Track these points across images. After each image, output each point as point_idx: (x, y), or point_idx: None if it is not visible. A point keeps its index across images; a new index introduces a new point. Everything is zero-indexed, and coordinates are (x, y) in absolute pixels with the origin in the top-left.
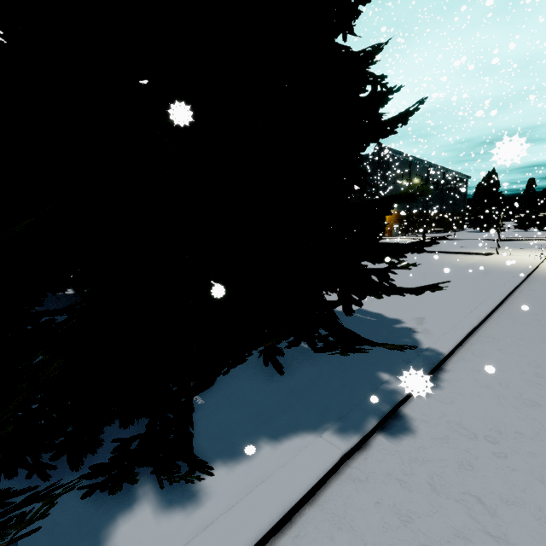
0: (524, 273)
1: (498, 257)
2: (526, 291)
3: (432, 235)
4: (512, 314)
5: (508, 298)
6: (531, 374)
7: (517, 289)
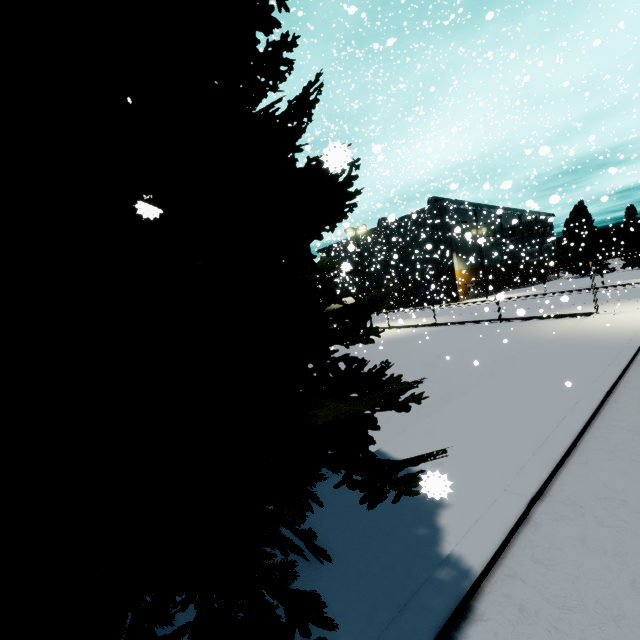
0: (632, 346)
1: (598, 318)
2: (636, 381)
3: (518, 290)
4: (611, 437)
5: (608, 399)
6: (637, 623)
7: (622, 378)
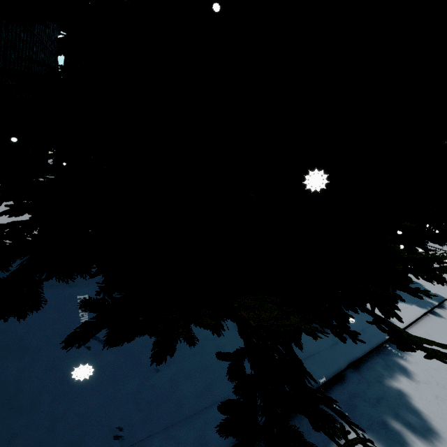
0: None
1: None
2: None
3: None
4: None
5: None
6: None
7: None
